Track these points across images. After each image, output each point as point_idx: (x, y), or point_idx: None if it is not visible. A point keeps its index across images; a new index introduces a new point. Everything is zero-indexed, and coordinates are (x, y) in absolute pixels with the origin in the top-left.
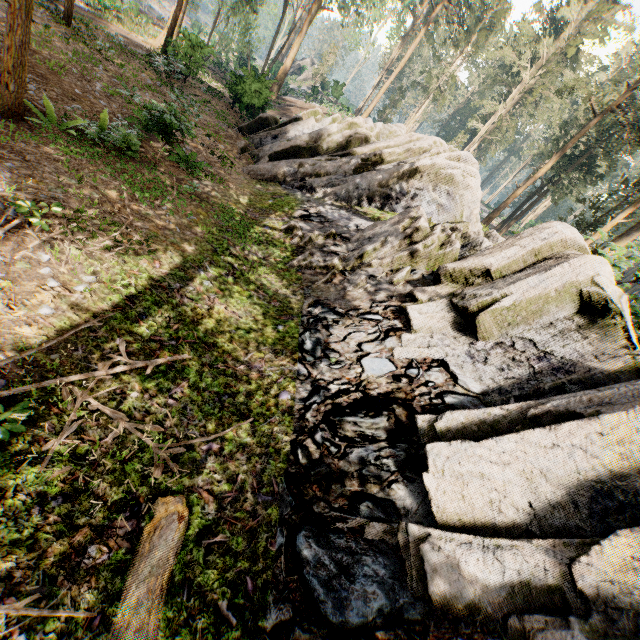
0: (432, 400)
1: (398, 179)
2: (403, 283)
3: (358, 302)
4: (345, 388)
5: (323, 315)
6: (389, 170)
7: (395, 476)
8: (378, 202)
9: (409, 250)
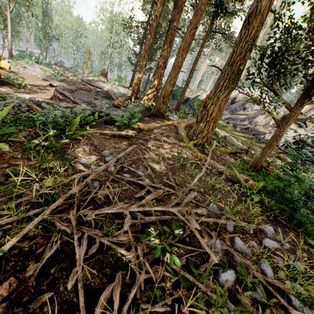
0: (306, 139)
1: (246, 102)
2: (272, 125)
3: (265, 132)
4: (283, 144)
5: (259, 136)
6: (243, 100)
7: (311, 149)
8: (242, 110)
9: (269, 117)
